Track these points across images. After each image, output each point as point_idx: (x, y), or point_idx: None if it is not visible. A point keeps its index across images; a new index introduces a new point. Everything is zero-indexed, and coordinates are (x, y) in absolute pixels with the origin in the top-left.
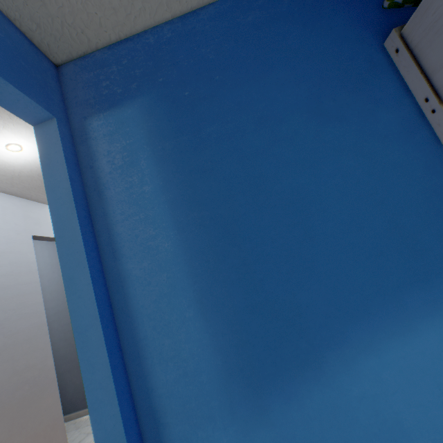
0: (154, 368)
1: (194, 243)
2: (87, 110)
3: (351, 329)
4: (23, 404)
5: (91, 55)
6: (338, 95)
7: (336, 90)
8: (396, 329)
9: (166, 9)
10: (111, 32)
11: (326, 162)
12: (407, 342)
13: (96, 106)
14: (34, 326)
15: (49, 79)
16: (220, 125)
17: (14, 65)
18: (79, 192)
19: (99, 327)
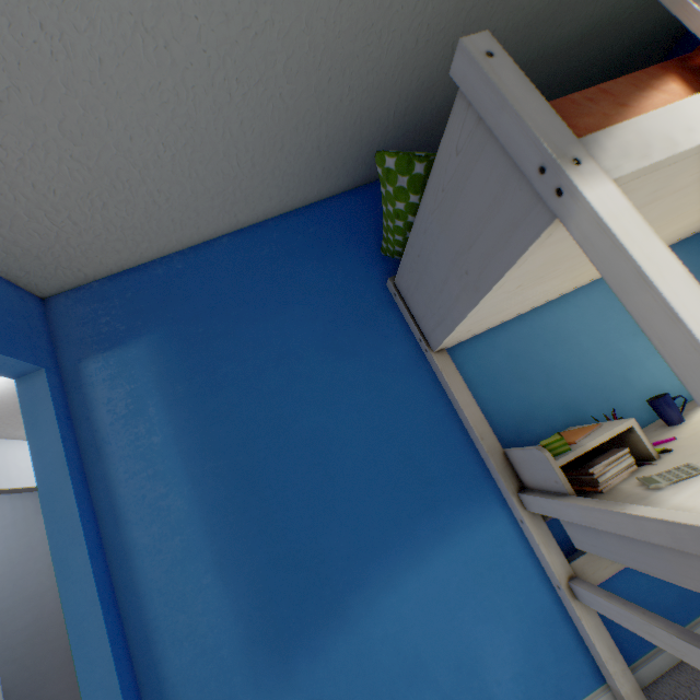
0: (166, 653)
1: (212, 497)
2: (83, 350)
3: (372, 568)
4: None
5: (87, 286)
6: (351, 330)
7: (350, 325)
8: (412, 561)
9: (176, 244)
10: (113, 266)
11: (343, 398)
12: (421, 572)
13: (94, 346)
14: None
15: (36, 321)
16: (237, 364)
17: (3, 327)
18: (74, 451)
19: (100, 614)
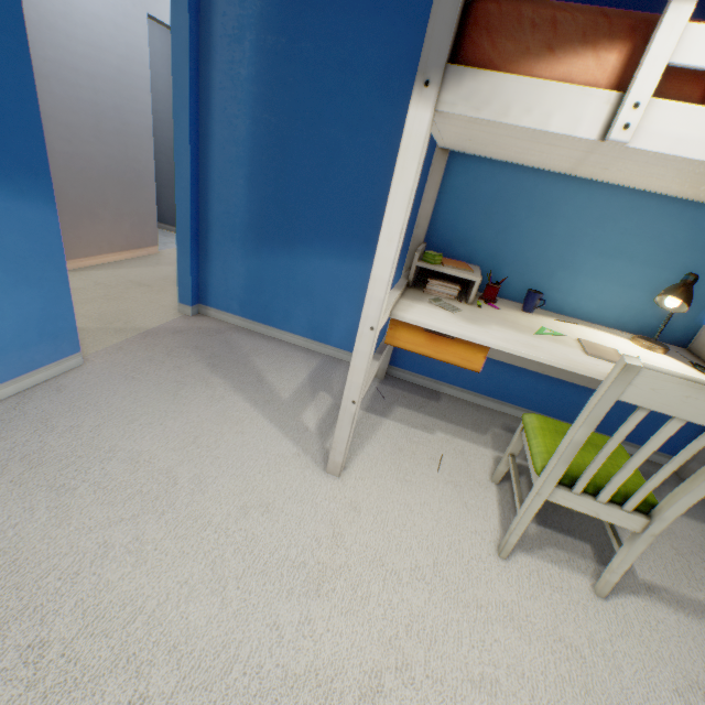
0: (214, 201)
1: (259, 139)
2: None
3: (317, 242)
4: (132, 186)
5: None
6: (406, 80)
7: (409, 74)
8: (338, 255)
9: None
10: None
11: (364, 134)
12: (338, 263)
13: None
14: (143, 126)
15: None
16: (313, 47)
17: None
18: (195, 45)
19: (189, 159)
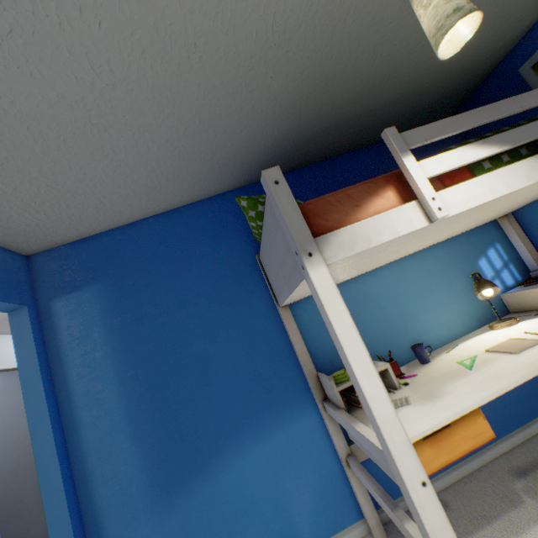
0: (98, 488)
1: (132, 393)
2: (53, 293)
3: (229, 442)
4: None
5: (57, 248)
6: (230, 287)
7: (230, 284)
8: (255, 439)
9: (117, 223)
10: (74, 237)
11: (221, 332)
12: (260, 446)
13: (60, 290)
14: None
15: (22, 273)
16: (154, 307)
17: (1, 282)
18: (45, 361)
19: (57, 463)
